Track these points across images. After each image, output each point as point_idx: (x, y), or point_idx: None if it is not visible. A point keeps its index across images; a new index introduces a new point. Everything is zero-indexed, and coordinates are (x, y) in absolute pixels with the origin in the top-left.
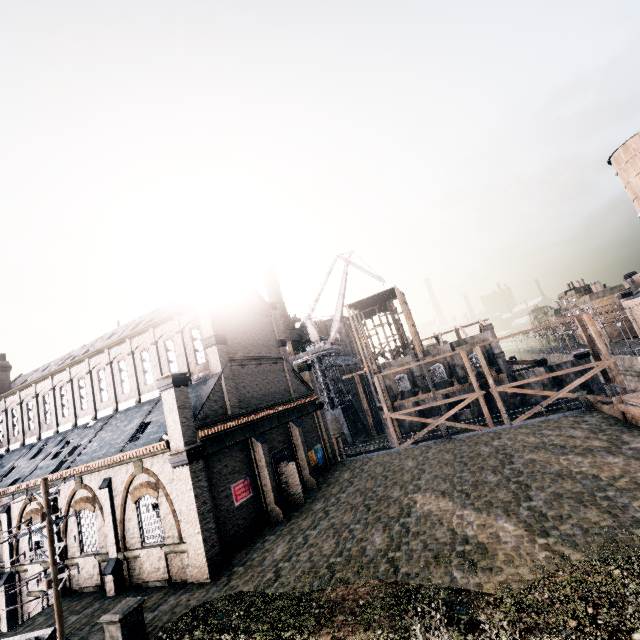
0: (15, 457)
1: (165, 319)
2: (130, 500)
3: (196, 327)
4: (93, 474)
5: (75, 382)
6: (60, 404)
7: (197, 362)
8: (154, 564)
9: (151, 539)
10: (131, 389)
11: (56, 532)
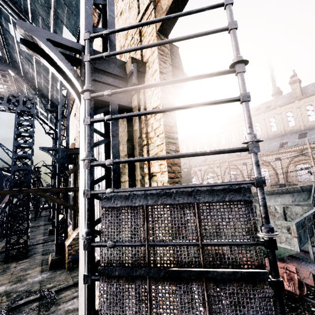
0: (202, 156)
1: (289, 103)
2: (291, 165)
3: (309, 105)
4: (268, 156)
5: (228, 132)
6: (220, 140)
7: (308, 120)
8: None
9: (302, 180)
10: (262, 133)
11: (247, 174)
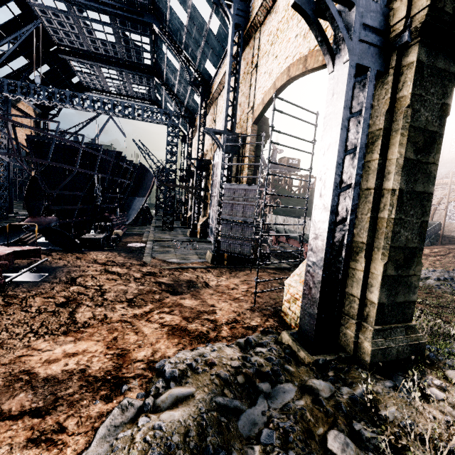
0: None
1: None
2: (443, 201)
3: None
4: None
5: None
6: None
7: None
8: (451, 229)
9: (450, 220)
10: None
11: None
